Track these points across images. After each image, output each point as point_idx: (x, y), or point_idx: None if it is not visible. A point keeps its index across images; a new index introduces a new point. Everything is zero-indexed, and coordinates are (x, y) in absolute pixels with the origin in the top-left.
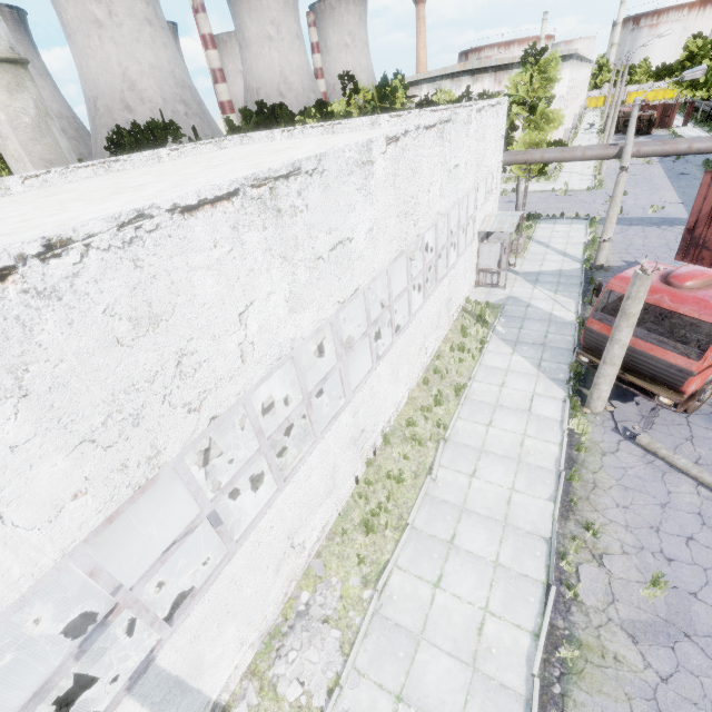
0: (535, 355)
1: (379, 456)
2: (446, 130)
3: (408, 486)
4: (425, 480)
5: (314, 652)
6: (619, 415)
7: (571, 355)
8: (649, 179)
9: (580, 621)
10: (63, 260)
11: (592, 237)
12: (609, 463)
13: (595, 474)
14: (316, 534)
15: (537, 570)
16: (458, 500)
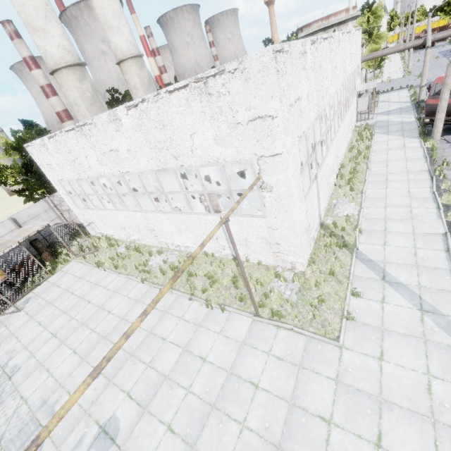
0: (399, 134)
1: (341, 172)
2: (350, 36)
3: (360, 174)
4: (366, 172)
5: (347, 206)
6: (448, 139)
7: (417, 130)
8: (439, 65)
9: (447, 182)
10: (317, 43)
11: (413, 92)
12: (447, 150)
13: (442, 154)
14: (331, 186)
15: (426, 177)
16: (384, 172)
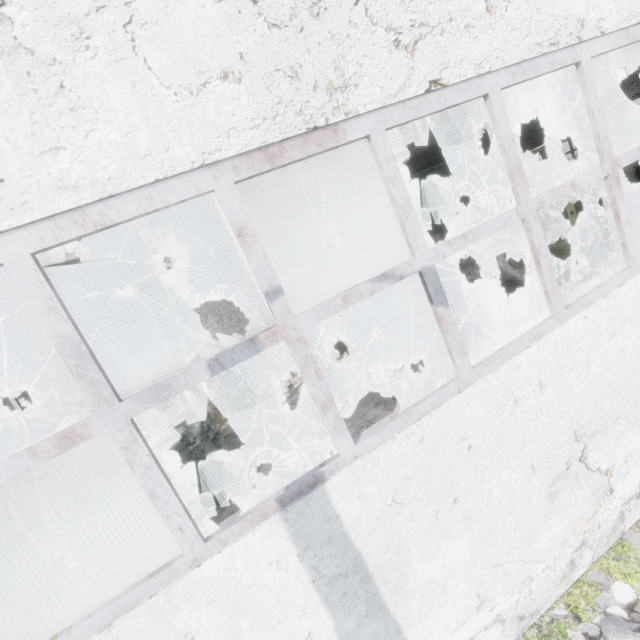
0: None
1: None
2: None
3: None
4: None
5: None
6: None
7: None
8: None
9: None
10: None
11: None
12: None
13: None
14: (635, 477)
15: None
16: None
